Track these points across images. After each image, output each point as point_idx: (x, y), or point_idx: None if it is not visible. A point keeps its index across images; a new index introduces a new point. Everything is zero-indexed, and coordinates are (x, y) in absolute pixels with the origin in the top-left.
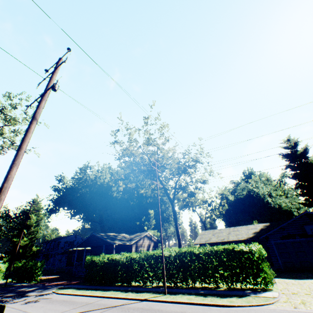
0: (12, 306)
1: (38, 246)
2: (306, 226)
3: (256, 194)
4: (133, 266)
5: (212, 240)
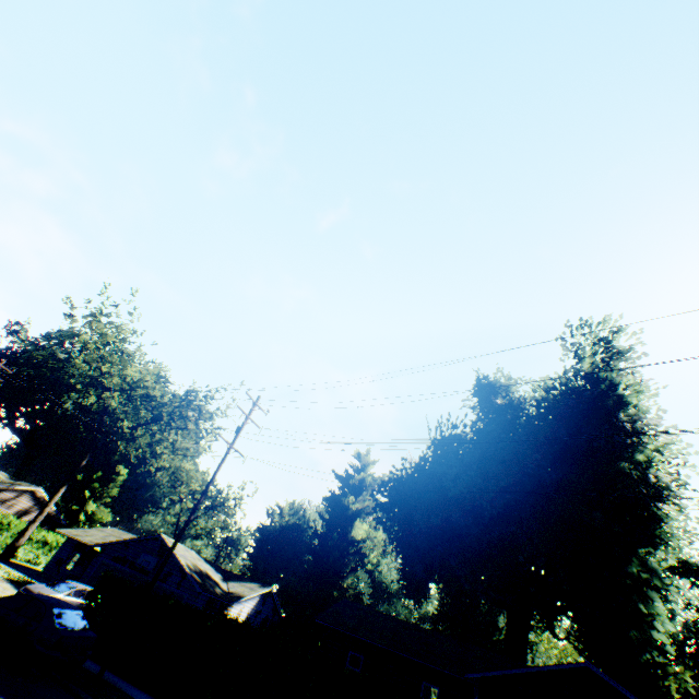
0: None
1: None
2: (145, 553)
3: (303, 530)
4: None
5: (84, 537)
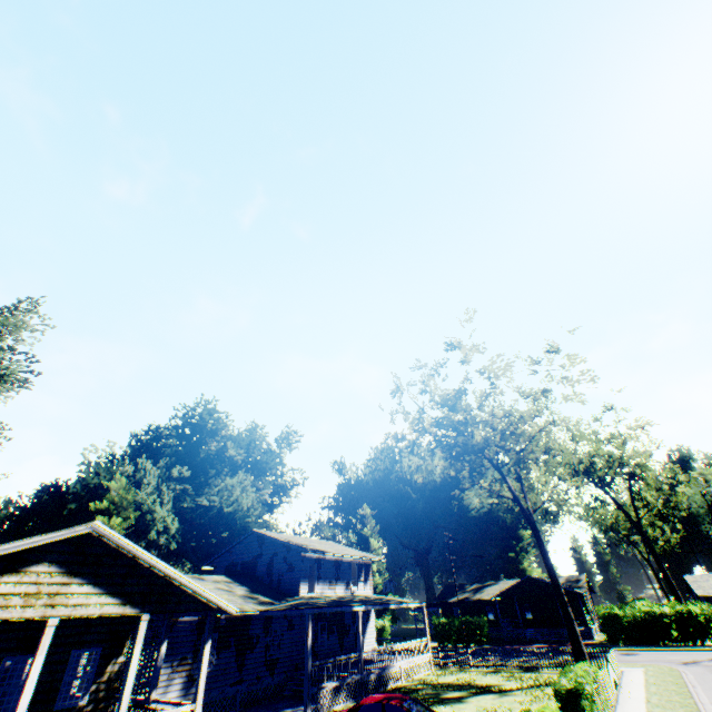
0: (624, 655)
1: (388, 593)
2: None
3: None
4: (696, 621)
5: None
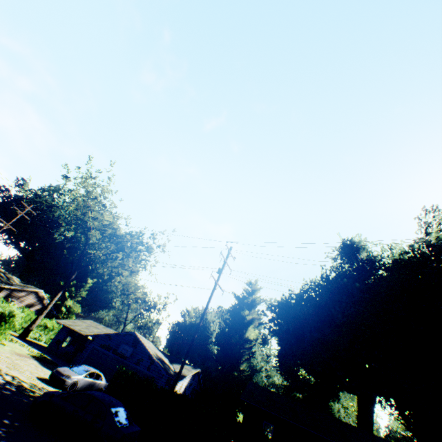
0: None
1: None
2: (124, 344)
3: (206, 328)
4: None
5: (75, 327)
